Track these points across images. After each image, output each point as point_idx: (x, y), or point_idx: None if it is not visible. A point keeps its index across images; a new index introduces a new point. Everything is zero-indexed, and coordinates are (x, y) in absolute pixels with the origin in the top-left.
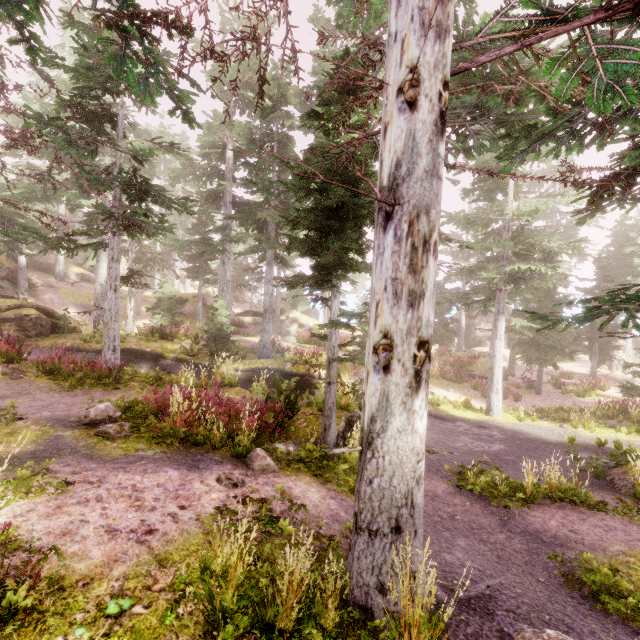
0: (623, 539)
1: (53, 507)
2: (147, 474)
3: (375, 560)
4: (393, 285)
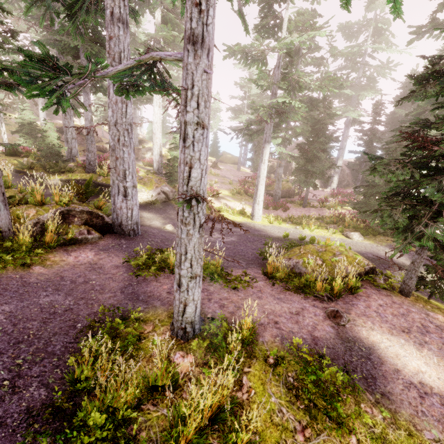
0: None
1: None
2: None
3: None
4: None
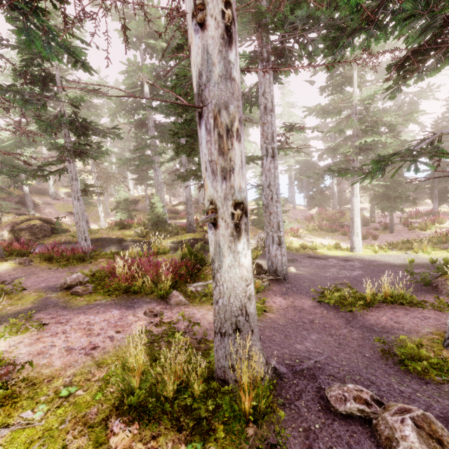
0: (433, 324)
1: (34, 339)
2: (98, 314)
3: (226, 351)
4: (210, 166)
